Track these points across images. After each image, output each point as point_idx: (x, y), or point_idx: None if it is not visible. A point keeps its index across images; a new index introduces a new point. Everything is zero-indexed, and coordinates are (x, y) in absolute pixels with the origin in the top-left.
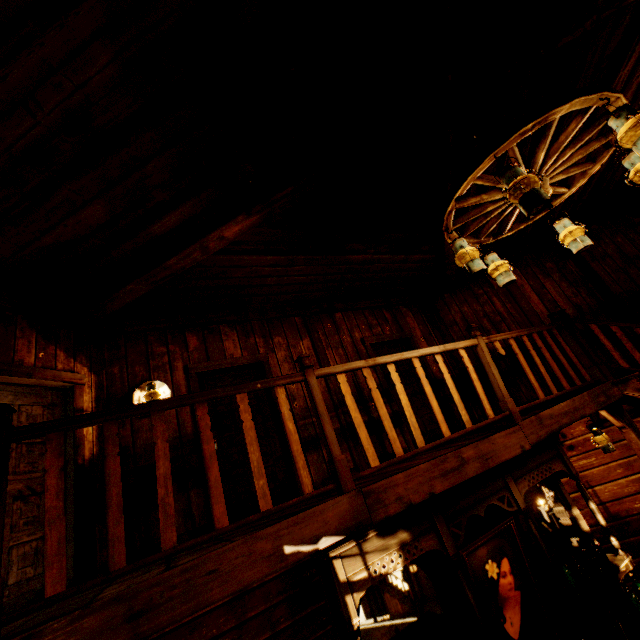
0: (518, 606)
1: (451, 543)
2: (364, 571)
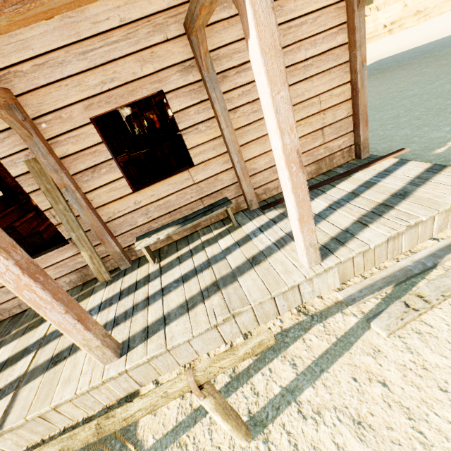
0: (159, 124)
1: (138, 111)
2: (125, 113)
